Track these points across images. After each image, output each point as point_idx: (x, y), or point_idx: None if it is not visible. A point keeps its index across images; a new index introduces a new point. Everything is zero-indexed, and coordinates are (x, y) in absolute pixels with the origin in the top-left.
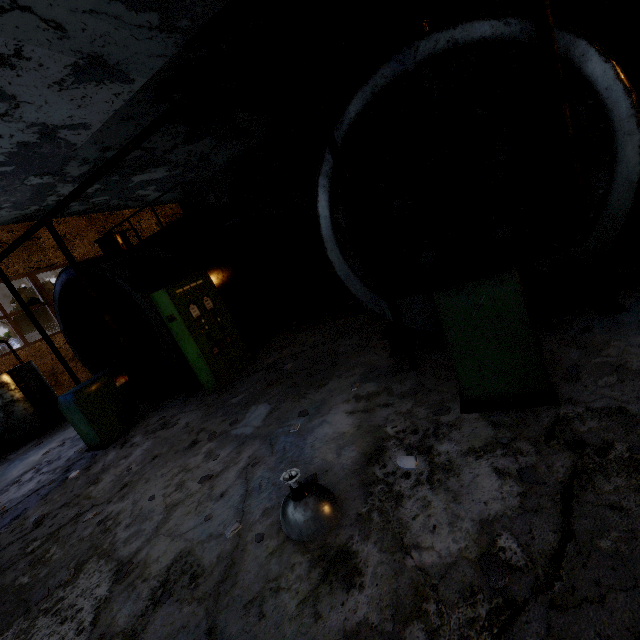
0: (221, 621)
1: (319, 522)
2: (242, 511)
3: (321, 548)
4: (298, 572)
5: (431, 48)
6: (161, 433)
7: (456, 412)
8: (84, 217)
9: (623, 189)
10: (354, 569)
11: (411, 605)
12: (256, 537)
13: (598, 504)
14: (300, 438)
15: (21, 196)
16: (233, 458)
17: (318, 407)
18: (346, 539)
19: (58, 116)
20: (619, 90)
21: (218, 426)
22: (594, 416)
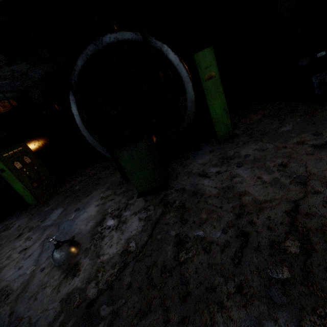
0: (17, 308)
1: (67, 255)
2: (37, 260)
3: (67, 265)
4: (55, 278)
5: (108, 40)
6: (3, 233)
7: (135, 198)
8: None
9: (191, 103)
10: (78, 269)
11: (94, 276)
12: (41, 269)
13: (163, 223)
14: (72, 221)
15: None
16: (39, 237)
17: (84, 205)
18: (78, 259)
19: None
20: (181, 66)
21: (35, 223)
22: (175, 192)
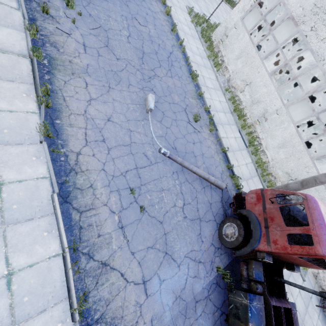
0: None
1: None
2: None
3: None
4: None
5: None
6: None
7: None
8: None
9: None
10: None
11: None
12: None
13: None
14: None
15: None
16: None
17: None
18: None
19: None
20: None
21: None
22: None
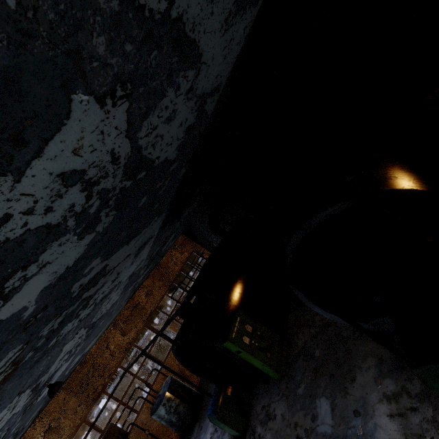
0: None
1: None
2: None
3: None
4: None
5: (318, 220)
6: (271, 425)
7: None
8: (149, 277)
9: None
10: None
11: None
12: None
13: None
14: None
15: (127, 296)
16: None
17: (363, 406)
18: None
19: (133, 269)
20: None
21: (304, 421)
22: None
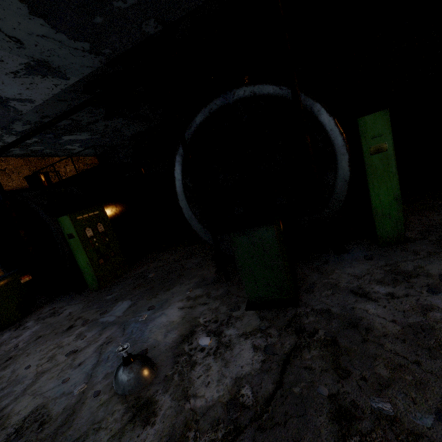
0: None
1: (137, 381)
2: (90, 375)
3: (136, 399)
4: (116, 416)
5: (242, 94)
6: (49, 319)
7: (243, 309)
8: (22, 159)
9: (342, 183)
10: (152, 412)
11: (180, 434)
12: (94, 393)
13: (300, 366)
14: (144, 324)
15: None
16: (95, 338)
17: (162, 304)
18: (153, 392)
19: (11, 92)
20: (337, 131)
21: (92, 315)
22: (314, 314)
